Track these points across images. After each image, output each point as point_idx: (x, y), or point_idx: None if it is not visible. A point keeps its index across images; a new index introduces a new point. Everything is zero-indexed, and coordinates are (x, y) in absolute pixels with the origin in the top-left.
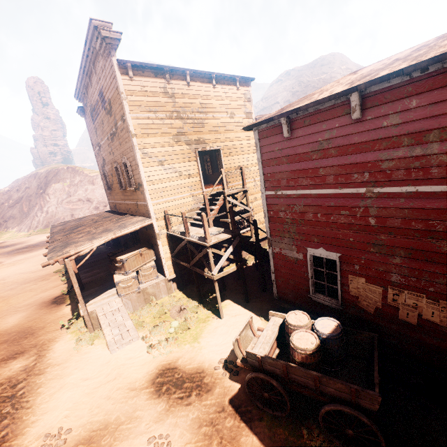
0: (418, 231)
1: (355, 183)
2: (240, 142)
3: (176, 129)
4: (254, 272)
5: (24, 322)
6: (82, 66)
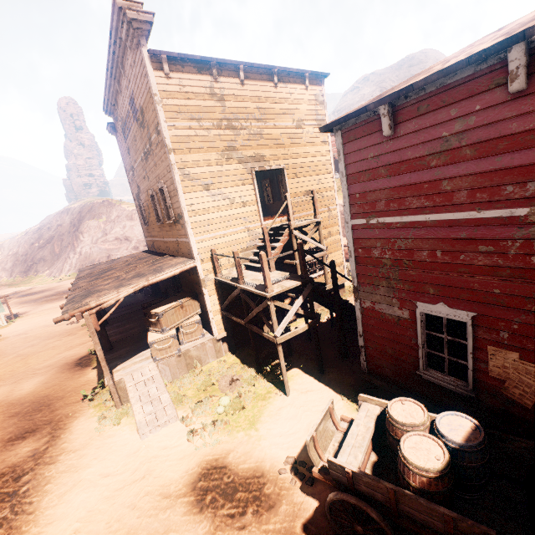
0: None
1: (507, 200)
2: (310, 159)
3: (226, 142)
4: (329, 331)
5: (40, 389)
6: (108, 68)
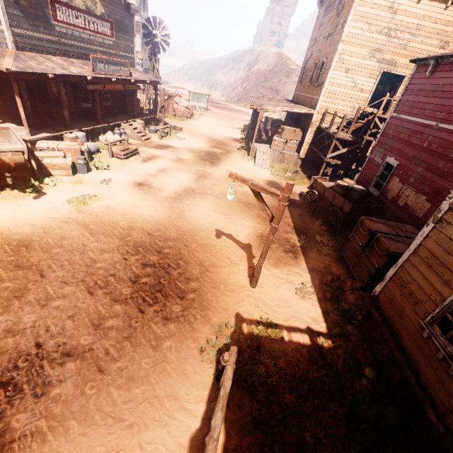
0: (438, 154)
1: (435, 118)
2: None
3: (377, 45)
4: None
5: (221, 139)
6: None
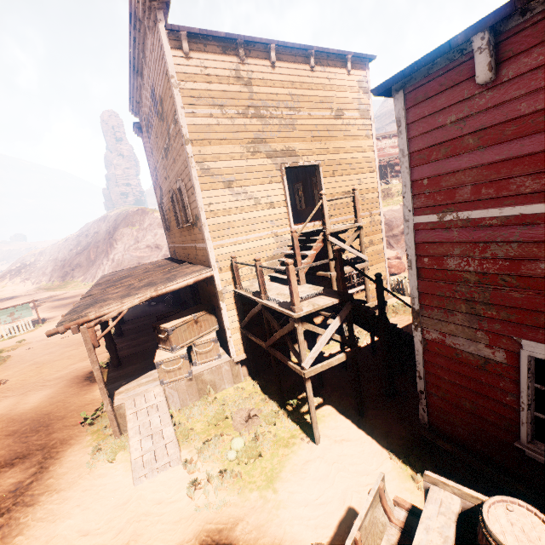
0: None
1: None
2: (350, 155)
3: (252, 133)
4: (370, 359)
5: (44, 404)
6: (131, 59)
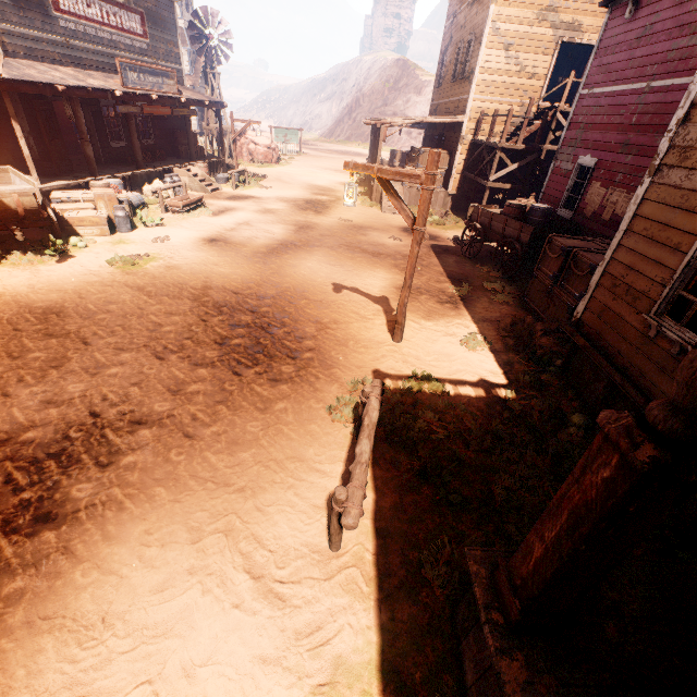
0: (653, 127)
1: (644, 77)
2: None
3: (549, 1)
4: None
5: (327, 185)
6: None
